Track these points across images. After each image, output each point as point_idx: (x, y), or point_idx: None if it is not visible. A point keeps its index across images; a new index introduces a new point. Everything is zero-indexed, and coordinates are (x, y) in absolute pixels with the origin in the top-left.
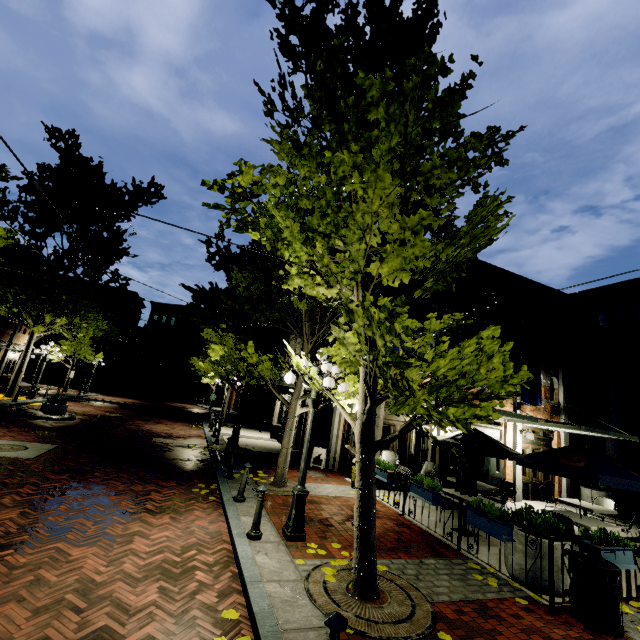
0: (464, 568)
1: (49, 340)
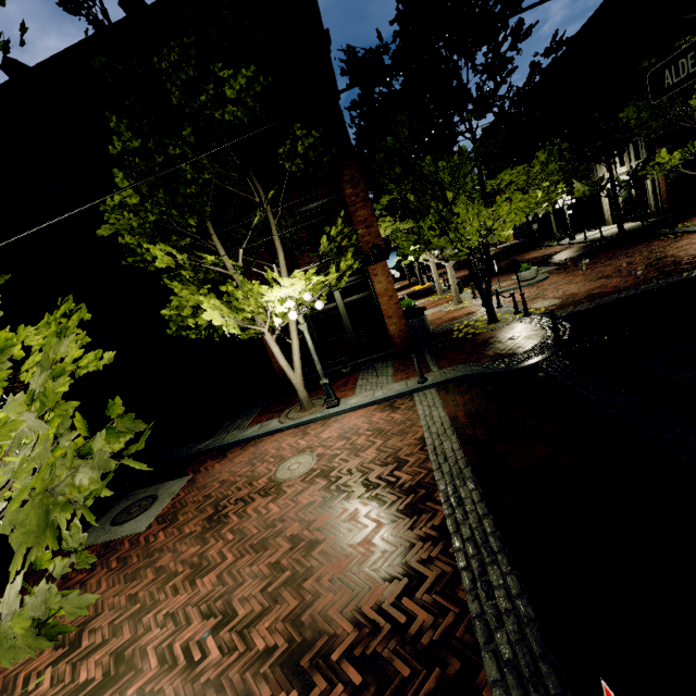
0: None
1: None
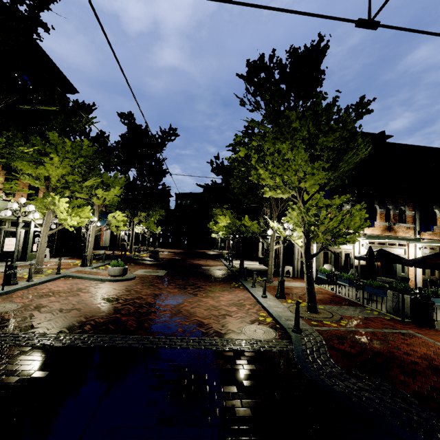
0: (362, 309)
1: (129, 222)
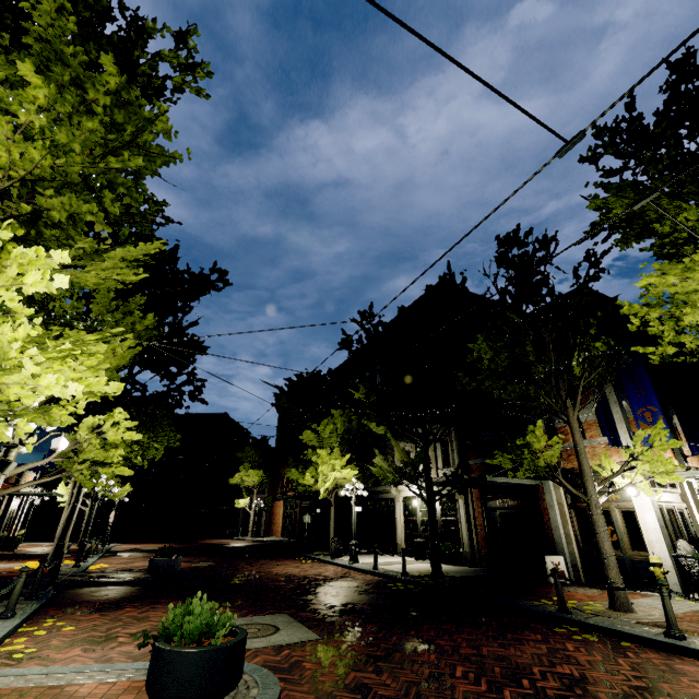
0: None
1: None
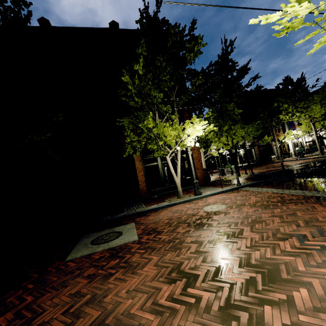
0: None
1: None
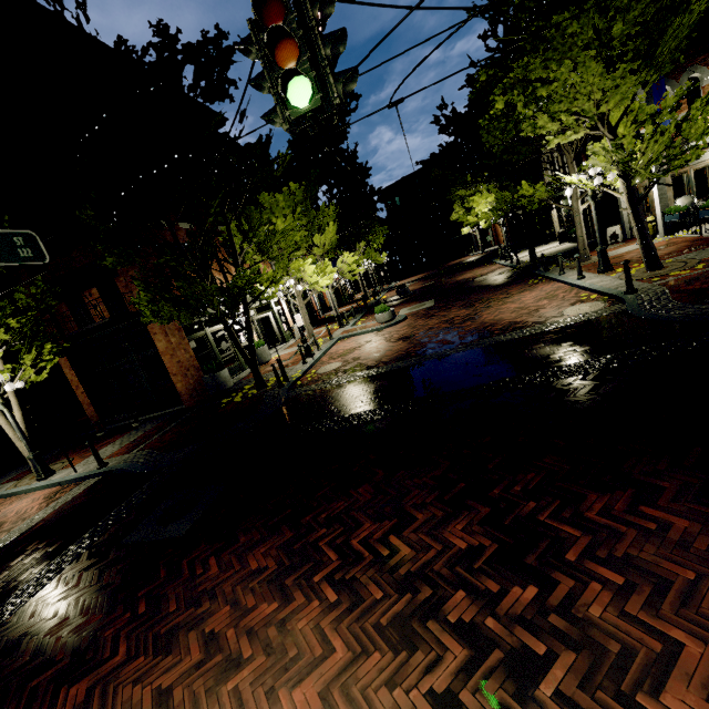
0: None
1: None
